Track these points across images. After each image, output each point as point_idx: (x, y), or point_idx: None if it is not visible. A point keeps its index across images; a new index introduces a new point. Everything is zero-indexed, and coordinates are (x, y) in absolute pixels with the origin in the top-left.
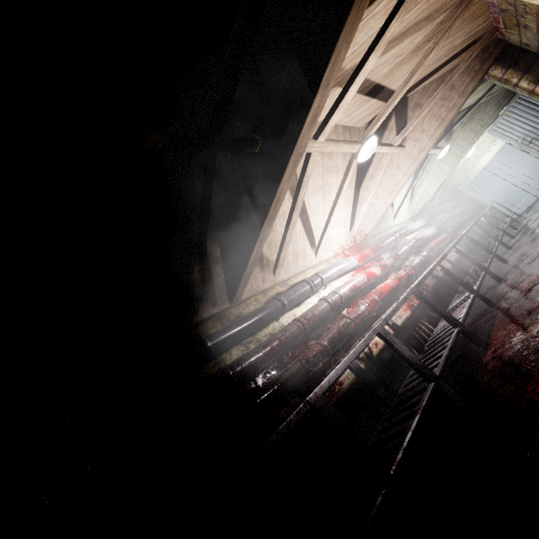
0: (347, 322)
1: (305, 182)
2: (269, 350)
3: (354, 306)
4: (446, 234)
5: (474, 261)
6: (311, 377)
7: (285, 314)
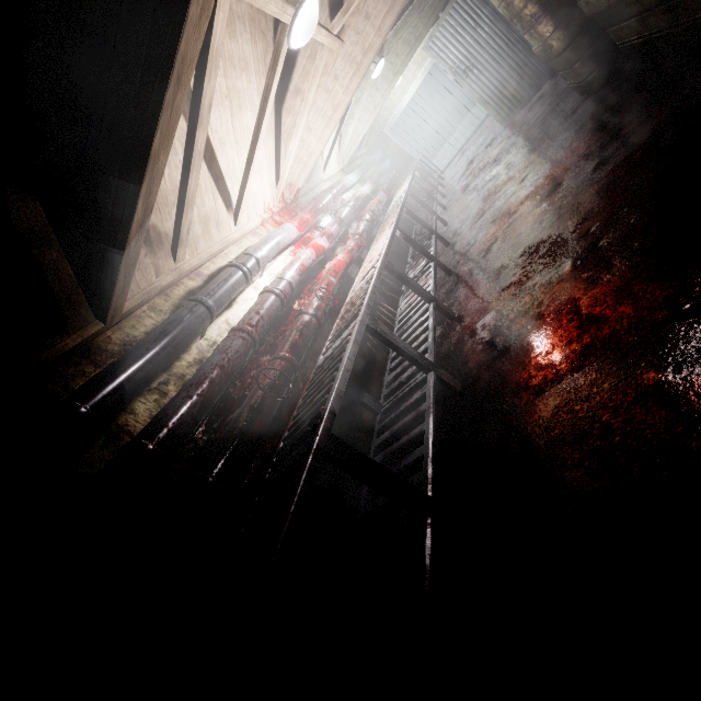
0: (308, 320)
1: (211, 63)
2: (209, 388)
3: (307, 296)
4: (383, 193)
5: (425, 223)
6: (277, 408)
7: (213, 324)
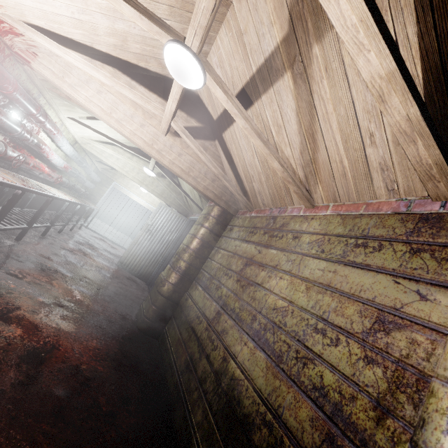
0: None
1: None
2: None
3: None
4: (57, 177)
5: (3, 216)
6: None
7: None
